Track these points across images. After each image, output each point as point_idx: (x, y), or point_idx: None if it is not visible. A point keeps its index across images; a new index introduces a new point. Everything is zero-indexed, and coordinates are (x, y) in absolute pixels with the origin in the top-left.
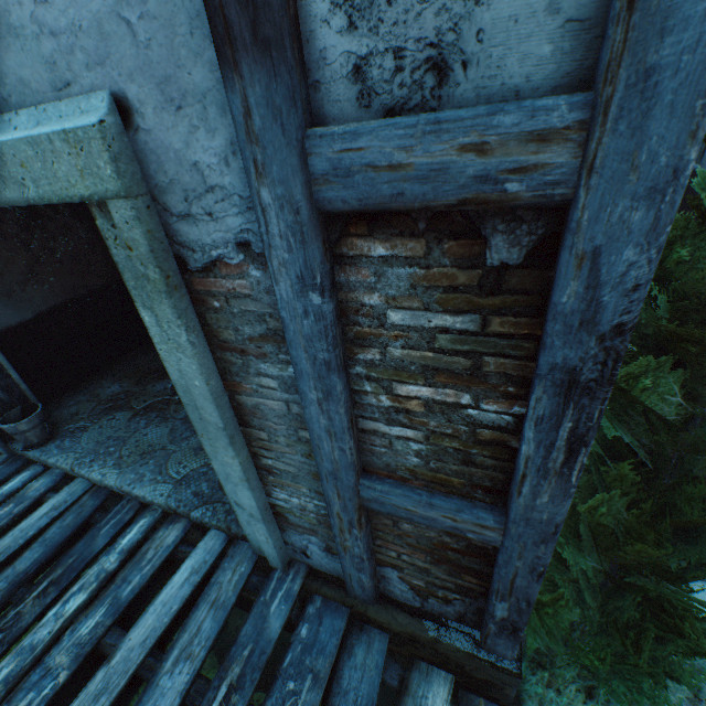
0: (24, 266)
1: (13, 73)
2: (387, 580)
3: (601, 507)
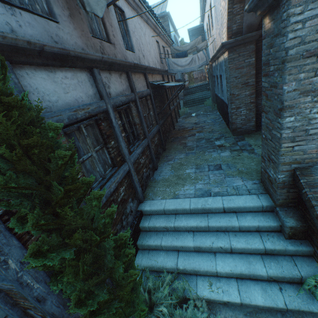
0: None
1: None
2: (34, 315)
3: (56, 265)
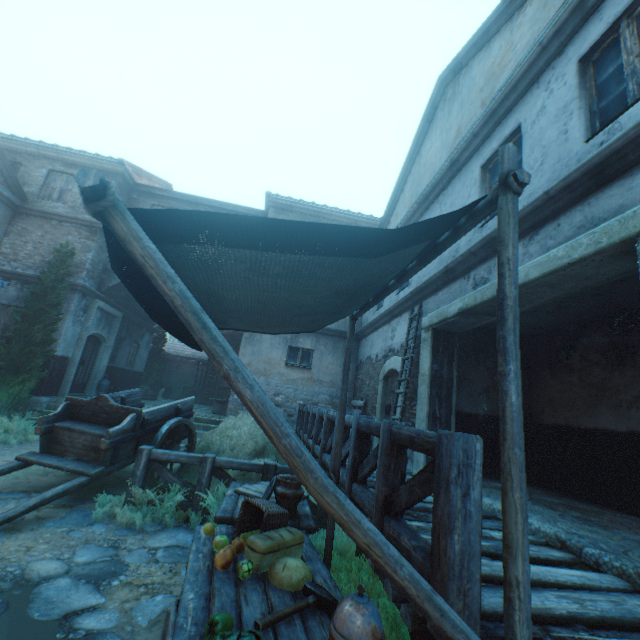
0: (485, 384)
1: (617, 206)
2: None
3: None
